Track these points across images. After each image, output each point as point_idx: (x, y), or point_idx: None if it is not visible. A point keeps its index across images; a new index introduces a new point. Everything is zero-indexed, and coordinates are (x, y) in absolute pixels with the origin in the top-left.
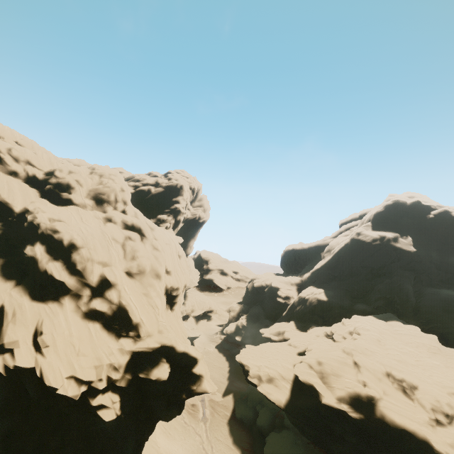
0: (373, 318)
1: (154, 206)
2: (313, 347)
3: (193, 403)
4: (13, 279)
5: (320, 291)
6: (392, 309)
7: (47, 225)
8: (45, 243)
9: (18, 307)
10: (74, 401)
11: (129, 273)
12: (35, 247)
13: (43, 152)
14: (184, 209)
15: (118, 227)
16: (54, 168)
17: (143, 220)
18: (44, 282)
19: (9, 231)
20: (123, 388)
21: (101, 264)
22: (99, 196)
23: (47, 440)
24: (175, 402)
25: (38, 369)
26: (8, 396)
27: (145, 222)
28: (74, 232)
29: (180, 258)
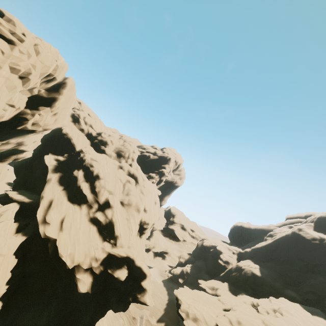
0: (300, 307)
1: (149, 166)
2: (237, 309)
3: (134, 316)
4: (63, 186)
5: (256, 266)
6: (322, 307)
7: (89, 161)
8: (84, 171)
9: (60, 201)
10: (68, 269)
11: (122, 203)
12: (79, 172)
13: (99, 121)
14: (167, 173)
15: (124, 173)
16: (102, 131)
17: (140, 173)
18: (77, 192)
19: (70, 159)
20: (96, 274)
21: (109, 192)
22: (120, 152)
23: (47, 287)
24: (123, 301)
25: (58, 241)
26: (39, 250)
27: (141, 174)
28: (100, 169)
29: (155, 204)
